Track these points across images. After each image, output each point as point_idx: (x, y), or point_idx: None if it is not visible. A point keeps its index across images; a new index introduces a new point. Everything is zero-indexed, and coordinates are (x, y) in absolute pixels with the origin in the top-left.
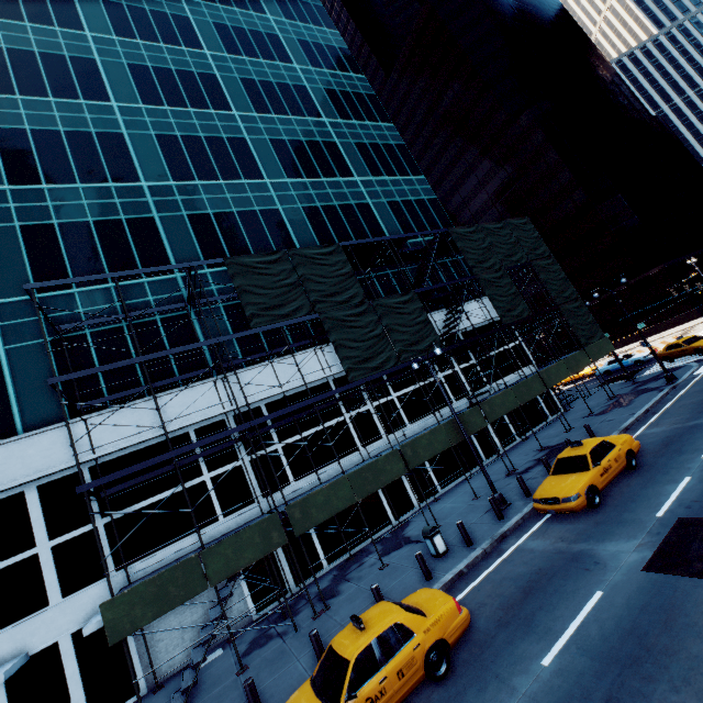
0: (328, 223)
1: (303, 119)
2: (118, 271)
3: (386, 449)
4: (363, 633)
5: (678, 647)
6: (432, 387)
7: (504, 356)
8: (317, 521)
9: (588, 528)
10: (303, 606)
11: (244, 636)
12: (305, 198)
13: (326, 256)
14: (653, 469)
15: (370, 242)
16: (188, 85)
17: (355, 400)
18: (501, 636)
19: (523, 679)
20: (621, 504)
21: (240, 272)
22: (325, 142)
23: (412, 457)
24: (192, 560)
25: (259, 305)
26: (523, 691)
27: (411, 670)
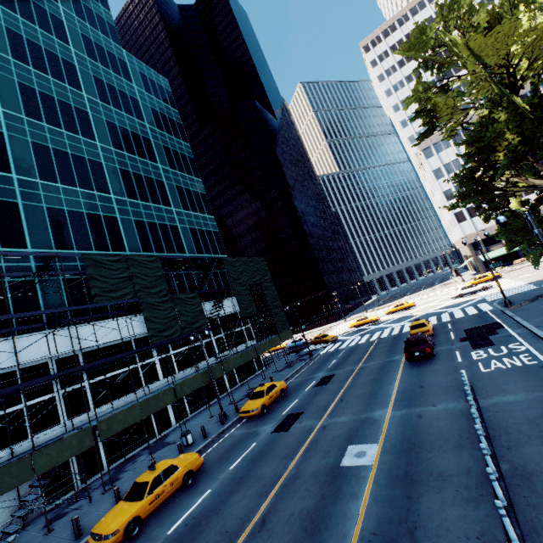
0: (150, 234)
1: (145, 161)
2: (1, 251)
3: (161, 388)
4: (155, 471)
5: (272, 451)
6: (196, 349)
7: (240, 333)
8: (117, 431)
9: (258, 422)
10: (91, 492)
11: (38, 521)
12: (137, 214)
13: (150, 262)
14: (288, 397)
15: (177, 257)
16: (65, 113)
17: (146, 354)
18: (216, 466)
19: (222, 475)
20: (273, 412)
21: (92, 265)
22: (157, 180)
23: (180, 392)
24: (26, 459)
25: (101, 289)
26: (222, 478)
27: (177, 482)
